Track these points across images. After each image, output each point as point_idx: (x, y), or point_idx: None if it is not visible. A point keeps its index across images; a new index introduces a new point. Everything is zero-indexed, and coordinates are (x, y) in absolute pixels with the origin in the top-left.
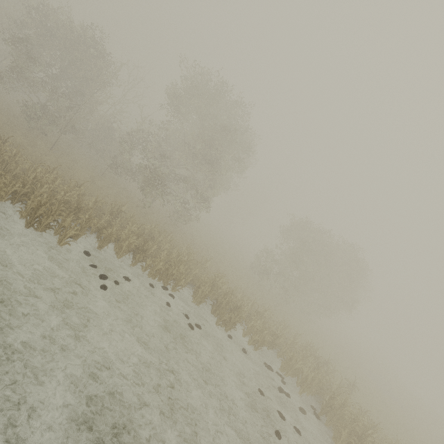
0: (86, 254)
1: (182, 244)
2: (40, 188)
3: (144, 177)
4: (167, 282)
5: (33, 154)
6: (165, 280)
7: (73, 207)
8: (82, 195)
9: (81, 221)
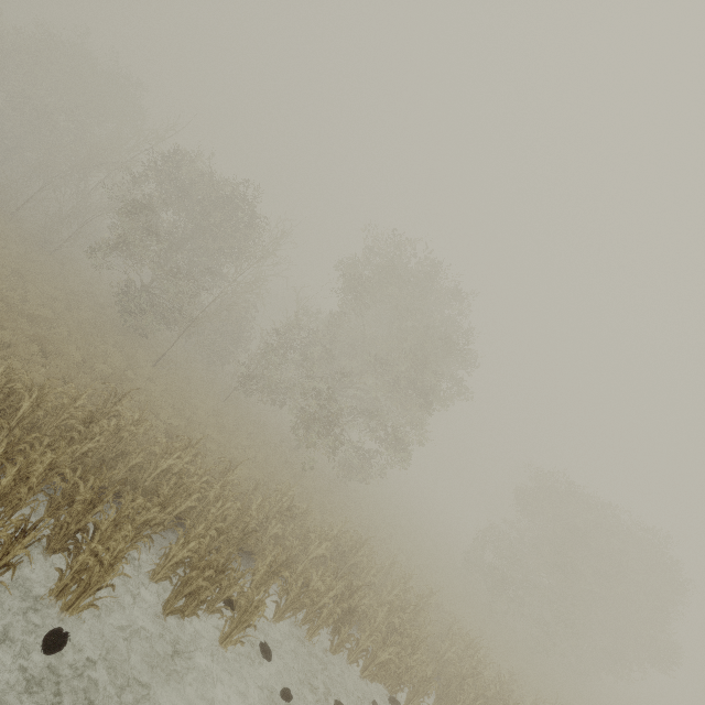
0: (265, 656)
1: (368, 540)
2: (183, 499)
3: (307, 413)
4: (399, 689)
5: (137, 385)
6: (393, 682)
7: (239, 536)
8: (232, 483)
9: (259, 576)
